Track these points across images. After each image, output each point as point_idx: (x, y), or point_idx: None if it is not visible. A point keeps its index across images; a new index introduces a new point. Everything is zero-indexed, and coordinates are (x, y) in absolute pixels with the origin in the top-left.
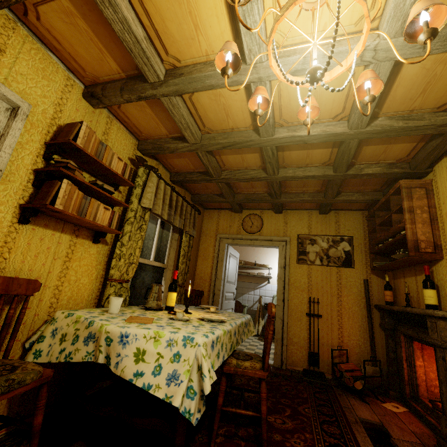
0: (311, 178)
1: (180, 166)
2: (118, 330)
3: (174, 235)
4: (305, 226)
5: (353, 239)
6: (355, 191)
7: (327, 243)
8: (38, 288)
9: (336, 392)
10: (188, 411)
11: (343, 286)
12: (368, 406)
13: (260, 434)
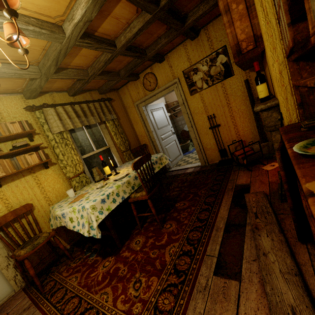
0: (140, 32)
1: (63, 85)
2: (60, 213)
3: (101, 126)
4: (185, 60)
5: (226, 48)
6: (198, 3)
7: (206, 65)
8: (32, 205)
9: (233, 170)
10: (94, 235)
11: (229, 95)
12: (250, 173)
13: (167, 215)
